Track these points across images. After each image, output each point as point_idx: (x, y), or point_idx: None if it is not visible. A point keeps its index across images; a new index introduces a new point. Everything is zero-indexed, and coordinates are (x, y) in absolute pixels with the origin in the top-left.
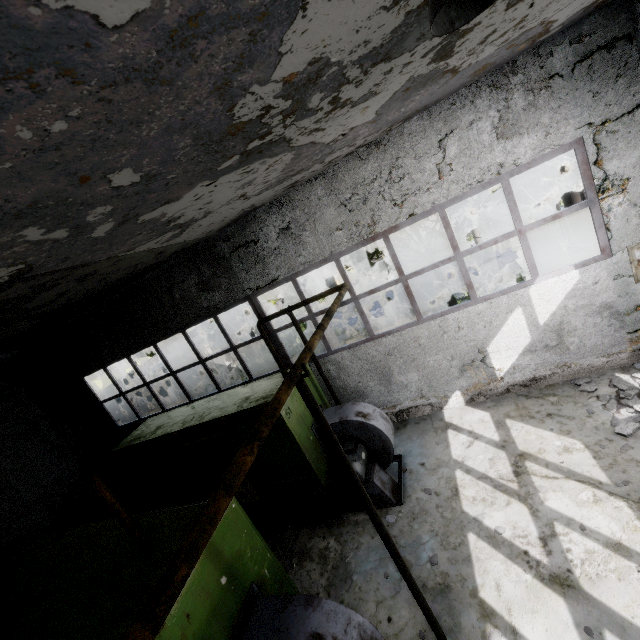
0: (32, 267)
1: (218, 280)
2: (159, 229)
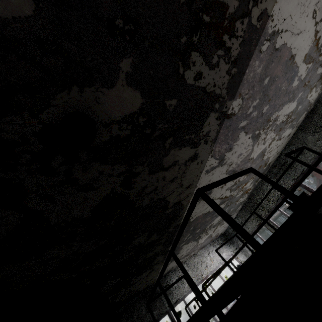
0: None
1: (155, 304)
2: None
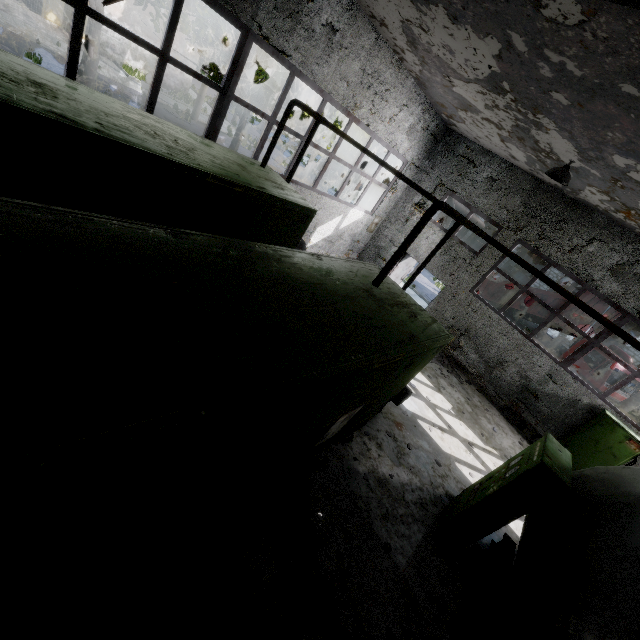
0: None
1: None
2: (447, 4)
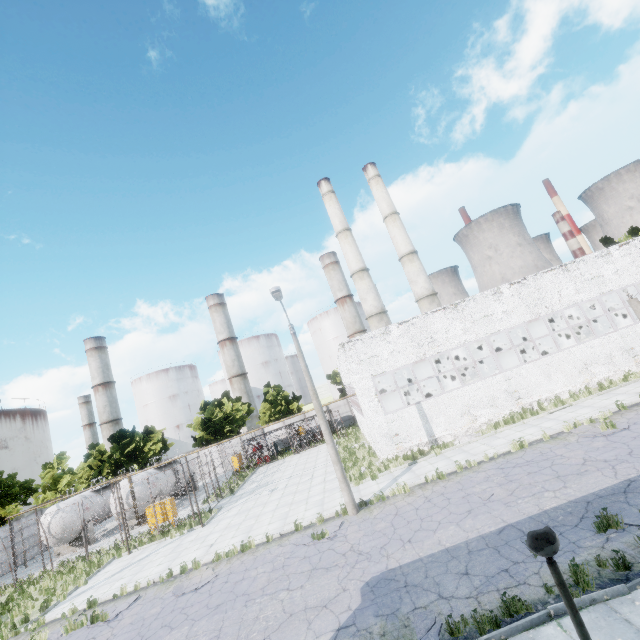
0: None
1: None
2: None
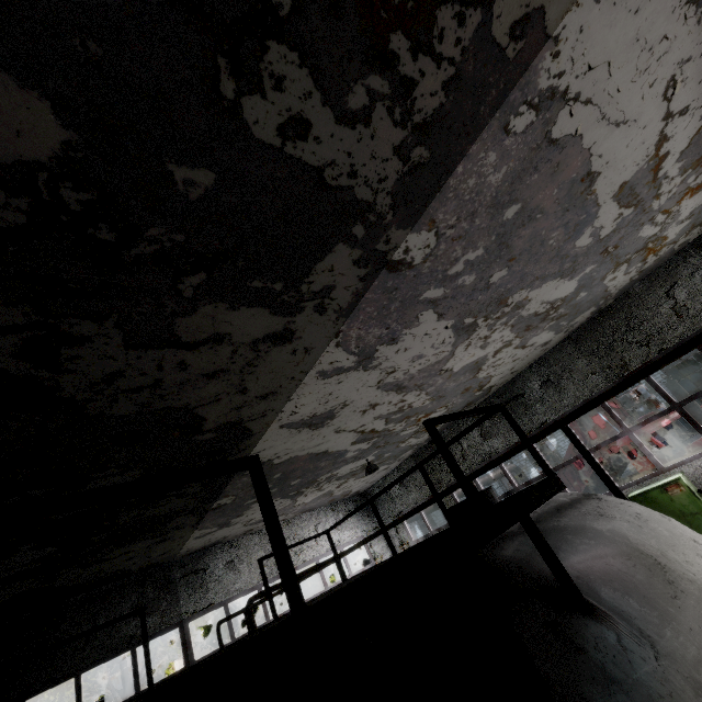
0: (222, 506)
1: (158, 603)
2: (229, 519)
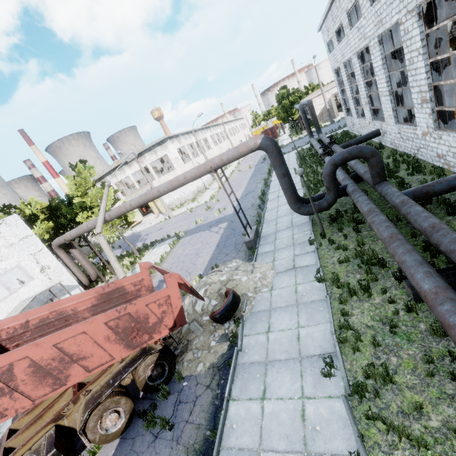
0: None
1: None
2: None
